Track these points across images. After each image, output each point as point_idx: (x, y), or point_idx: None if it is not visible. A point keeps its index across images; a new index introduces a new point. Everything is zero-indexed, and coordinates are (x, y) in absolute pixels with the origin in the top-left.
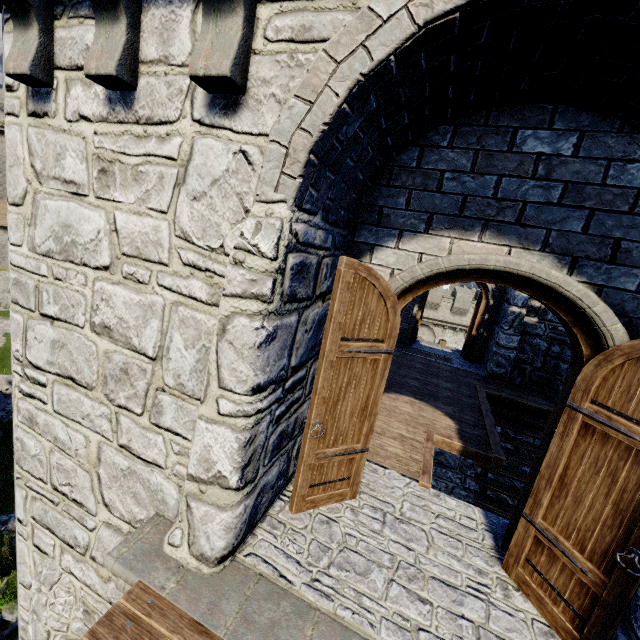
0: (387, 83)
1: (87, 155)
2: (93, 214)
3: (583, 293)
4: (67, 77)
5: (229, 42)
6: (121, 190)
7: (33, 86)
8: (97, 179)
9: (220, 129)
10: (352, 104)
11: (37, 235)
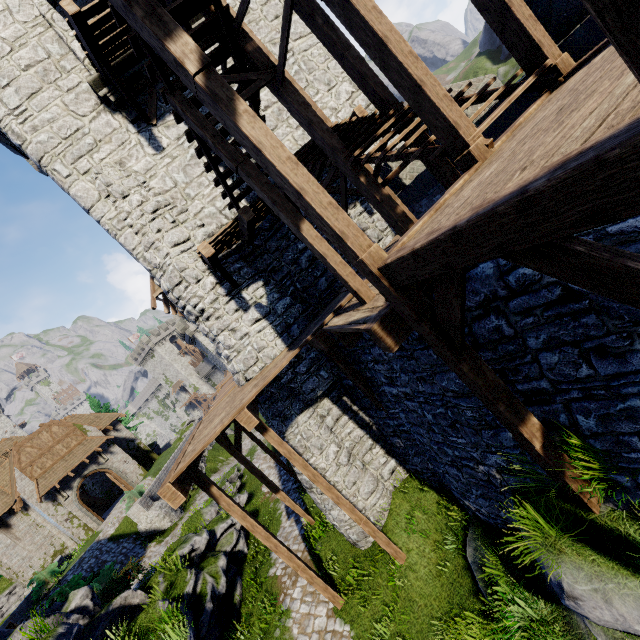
0: None
1: None
2: None
3: None
4: None
5: None
6: None
7: None
8: None
9: None
10: None
11: None
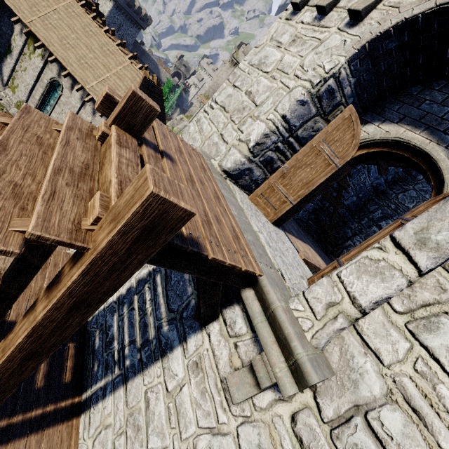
0: (415, 29)
1: (293, 34)
2: (278, 54)
3: (448, 166)
4: (308, 9)
5: (369, 1)
6: (294, 47)
7: (294, 10)
8: (289, 43)
9: (343, 32)
10: (395, 31)
11: (254, 58)
